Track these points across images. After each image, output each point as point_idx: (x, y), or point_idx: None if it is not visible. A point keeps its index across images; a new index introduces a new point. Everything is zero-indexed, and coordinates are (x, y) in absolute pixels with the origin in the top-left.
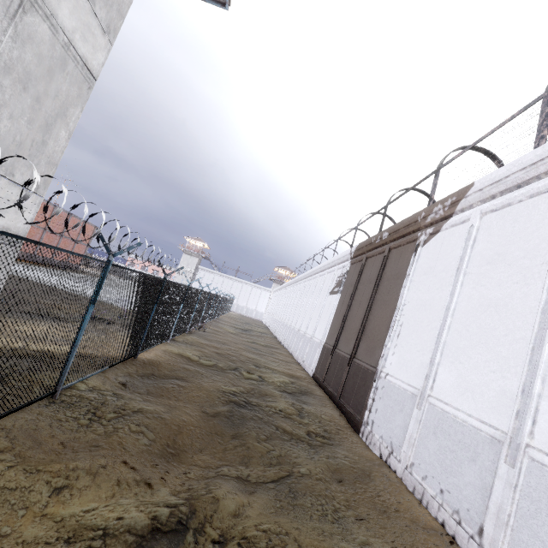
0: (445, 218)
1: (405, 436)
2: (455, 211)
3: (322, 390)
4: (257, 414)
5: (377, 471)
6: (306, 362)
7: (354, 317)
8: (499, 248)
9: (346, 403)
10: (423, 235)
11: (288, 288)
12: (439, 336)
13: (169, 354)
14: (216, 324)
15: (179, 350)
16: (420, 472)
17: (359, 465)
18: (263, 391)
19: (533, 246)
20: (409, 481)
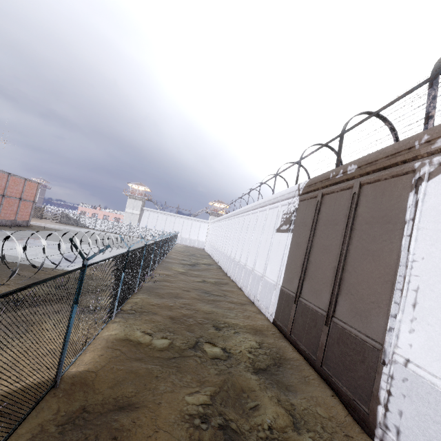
0: None
1: None
2: None
3: (291, 346)
4: None
5: None
6: (260, 303)
7: (319, 263)
8: None
9: (334, 377)
10: (427, 165)
11: (225, 220)
12: None
13: (113, 343)
14: (165, 264)
15: (126, 330)
16: None
17: None
18: (236, 383)
19: None
20: None
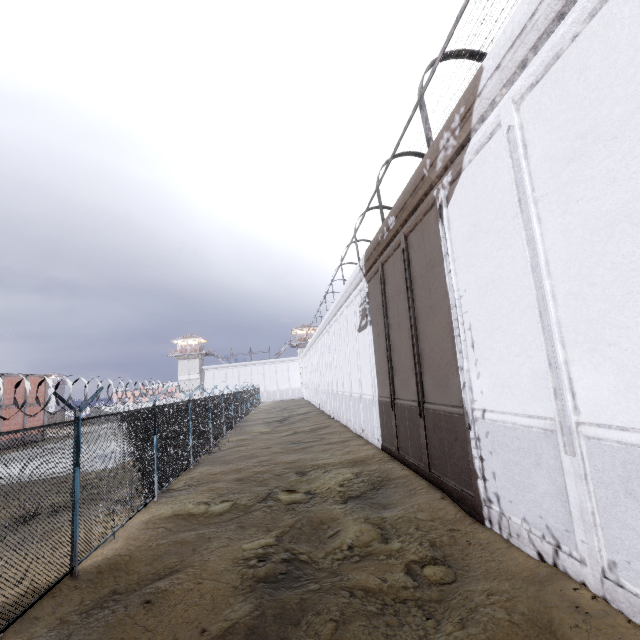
0: (462, 148)
1: (568, 510)
2: (473, 127)
3: (401, 465)
4: (309, 586)
5: (556, 604)
6: (366, 431)
7: (399, 347)
8: (577, 127)
9: (442, 475)
10: (441, 190)
11: (313, 347)
12: (543, 316)
13: (155, 523)
14: (241, 430)
15: (174, 507)
16: (639, 579)
17: (520, 608)
18: (315, 518)
19: None
20: (626, 603)
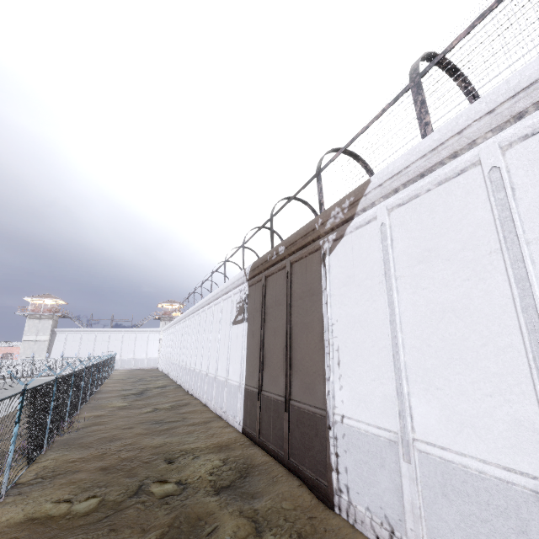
0: (347, 221)
1: (402, 504)
2: (357, 212)
3: (262, 451)
4: None
5: None
6: (228, 413)
7: (272, 348)
8: (426, 244)
9: (300, 464)
10: (326, 242)
11: (179, 324)
12: (395, 357)
13: (3, 533)
14: (95, 403)
15: (26, 508)
16: None
17: None
18: (192, 514)
19: (469, 235)
20: None
